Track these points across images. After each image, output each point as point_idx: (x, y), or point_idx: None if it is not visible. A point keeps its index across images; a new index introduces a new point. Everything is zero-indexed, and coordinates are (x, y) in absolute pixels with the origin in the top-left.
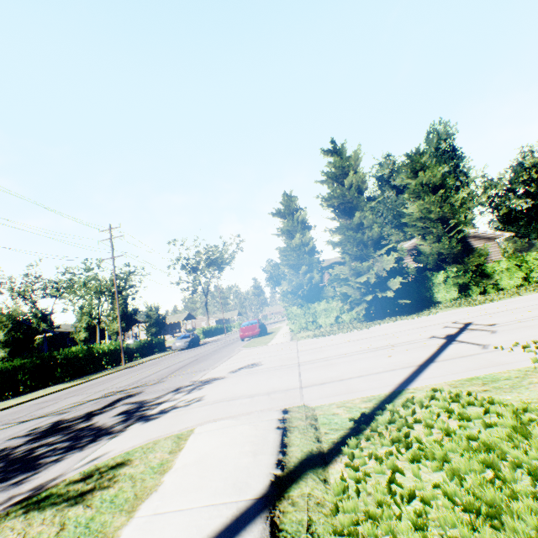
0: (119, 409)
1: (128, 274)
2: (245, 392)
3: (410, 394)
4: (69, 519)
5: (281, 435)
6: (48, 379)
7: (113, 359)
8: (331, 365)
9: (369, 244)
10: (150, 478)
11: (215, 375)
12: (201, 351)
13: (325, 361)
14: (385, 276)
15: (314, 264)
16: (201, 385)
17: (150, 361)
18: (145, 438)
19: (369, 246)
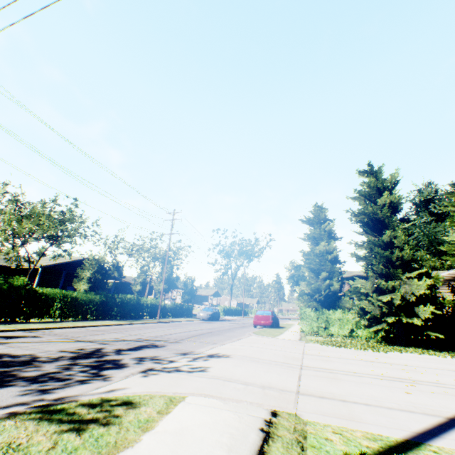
0: (140, 355)
1: (178, 248)
2: (242, 378)
3: (432, 453)
4: (62, 439)
5: (261, 440)
6: (106, 314)
7: (152, 312)
8: (335, 379)
9: (397, 264)
10: (133, 431)
11: (221, 351)
12: (217, 326)
13: (330, 372)
14: (413, 301)
15: (335, 272)
16: (207, 356)
17: (177, 322)
18: (146, 389)
19: (397, 266)
